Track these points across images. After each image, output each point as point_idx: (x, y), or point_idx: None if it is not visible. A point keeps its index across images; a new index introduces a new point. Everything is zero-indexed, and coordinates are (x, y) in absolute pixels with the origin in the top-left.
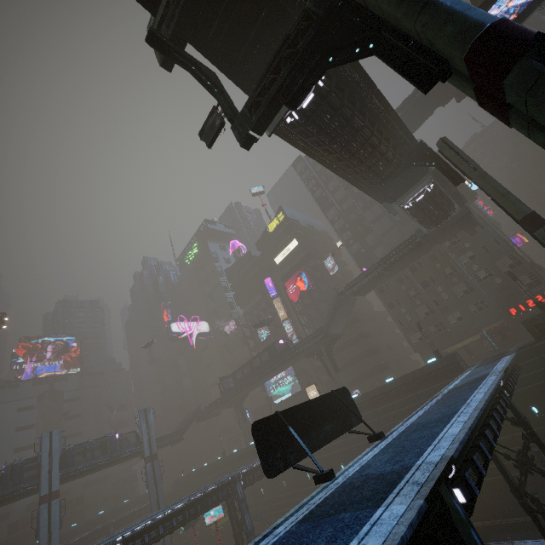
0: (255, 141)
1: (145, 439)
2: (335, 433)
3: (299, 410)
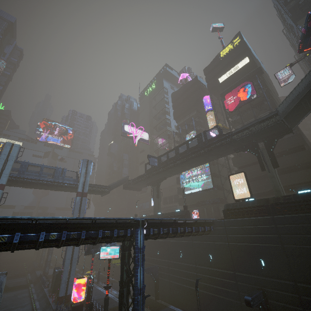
0: None
1: (81, 180)
2: None
3: None
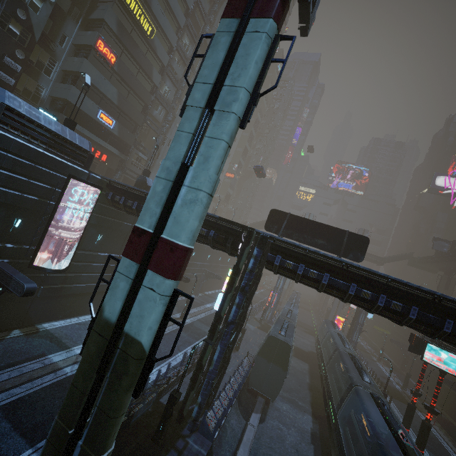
0: (307, 29)
1: None
2: (322, 247)
3: (306, 221)
